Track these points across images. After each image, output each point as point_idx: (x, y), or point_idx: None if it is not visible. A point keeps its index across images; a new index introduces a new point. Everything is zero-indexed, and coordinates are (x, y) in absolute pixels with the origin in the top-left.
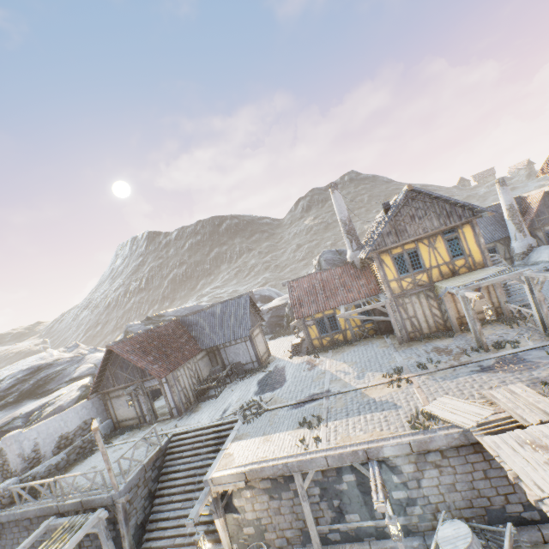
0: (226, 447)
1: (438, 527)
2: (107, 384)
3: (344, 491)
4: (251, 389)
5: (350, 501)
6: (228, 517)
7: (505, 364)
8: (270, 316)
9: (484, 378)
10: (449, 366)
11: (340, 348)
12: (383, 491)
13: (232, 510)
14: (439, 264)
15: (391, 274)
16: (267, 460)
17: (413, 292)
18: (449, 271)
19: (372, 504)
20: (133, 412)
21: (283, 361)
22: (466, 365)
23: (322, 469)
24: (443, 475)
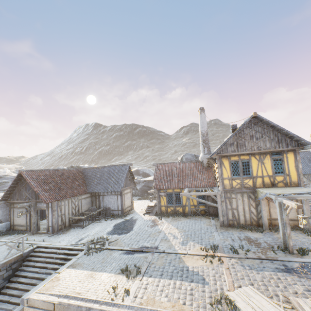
0: (59, 271)
1: None
2: (14, 197)
3: None
4: (107, 229)
5: None
6: None
7: (309, 271)
8: (143, 185)
9: (288, 280)
10: (257, 257)
11: (178, 217)
12: None
13: None
14: (263, 175)
15: (226, 174)
16: (77, 297)
17: (239, 191)
18: (270, 182)
19: None
20: (24, 221)
21: (138, 215)
22: (272, 261)
23: None
24: None
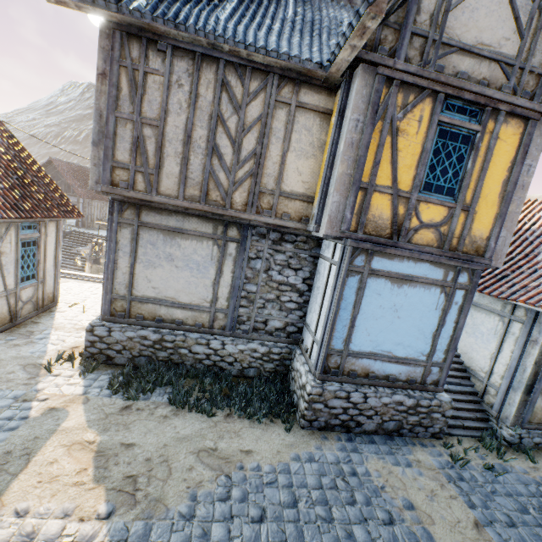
0: None
1: None
2: None
3: None
4: None
5: None
6: (94, 265)
7: None
8: None
9: None
10: None
11: None
12: None
13: (97, 263)
14: None
15: None
16: None
17: None
18: None
19: None
20: None
21: None
22: None
23: None
24: None
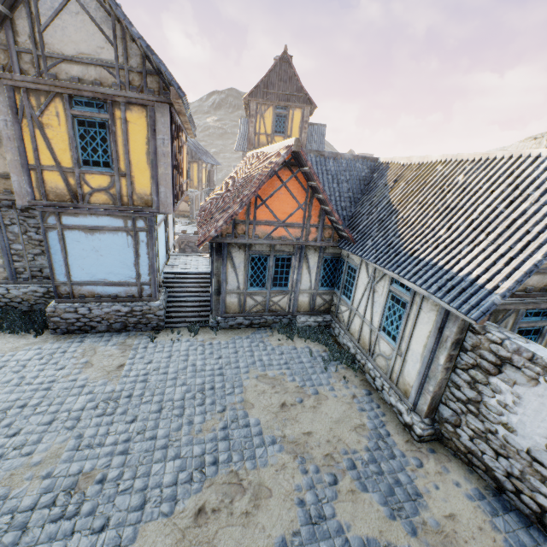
0: None
1: None
2: None
3: None
4: None
5: None
6: None
7: None
8: None
9: None
10: None
11: None
12: None
13: None
14: None
15: None
16: None
17: None
18: None
19: None
20: None
21: None
22: None
23: None
24: None
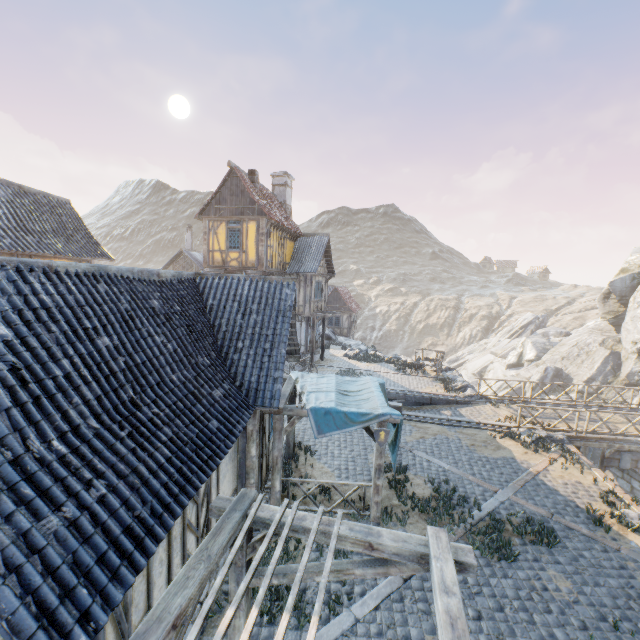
0: None
1: None
2: None
3: None
4: None
5: None
6: None
7: None
8: None
9: None
10: None
11: None
12: None
13: None
14: None
15: None
16: None
17: None
18: None
19: None
20: None
21: None
22: None
23: None
24: None
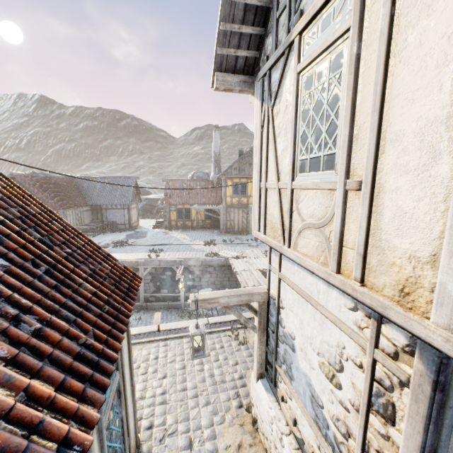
0: None
1: (201, 290)
2: None
3: (164, 279)
4: (121, 237)
5: (165, 284)
6: None
7: (259, 246)
8: (145, 204)
9: (247, 248)
10: (237, 243)
11: (187, 230)
12: (182, 272)
13: None
14: None
15: (229, 193)
16: (126, 259)
17: (237, 207)
18: None
19: (176, 286)
20: None
21: (147, 229)
22: (244, 244)
23: (156, 268)
24: (211, 277)
